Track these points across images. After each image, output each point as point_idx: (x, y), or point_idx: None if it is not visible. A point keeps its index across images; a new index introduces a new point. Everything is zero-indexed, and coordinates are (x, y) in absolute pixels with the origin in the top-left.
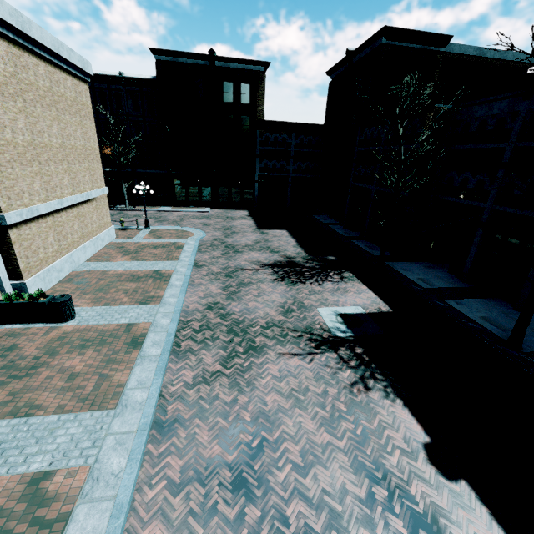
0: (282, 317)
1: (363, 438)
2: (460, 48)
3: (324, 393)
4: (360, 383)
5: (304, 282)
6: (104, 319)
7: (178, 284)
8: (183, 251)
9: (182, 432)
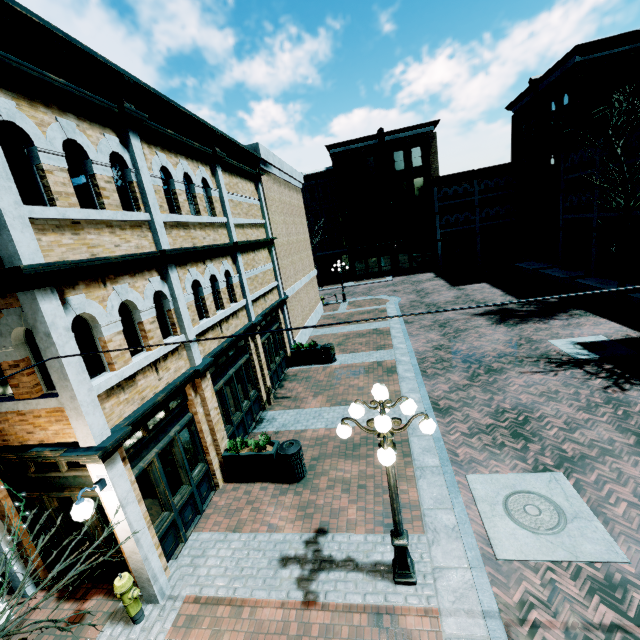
0: (512, 349)
1: (625, 416)
2: None
3: (576, 393)
4: (614, 386)
5: (525, 323)
6: (357, 360)
7: (400, 335)
8: (388, 313)
9: (457, 413)
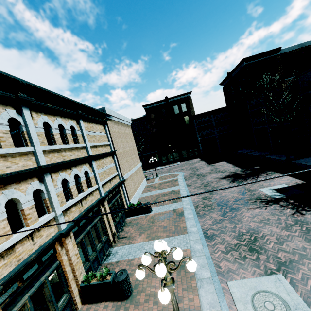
0: (241, 196)
1: (307, 231)
2: (288, 49)
3: (279, 219)
4: (297, 213)
5: (246, 180)
6: (163, 210)
7: (185, 193)
8: (178, 181)
9: (218, 238)
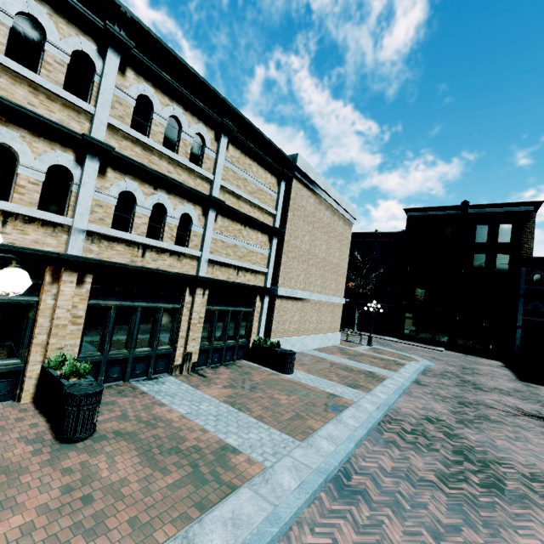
0: None
1: None
2: None
3: None
4: None
5: None
6: (313, 383)
7: (392, 387)
8: (403, 367)
9: (364, 508)
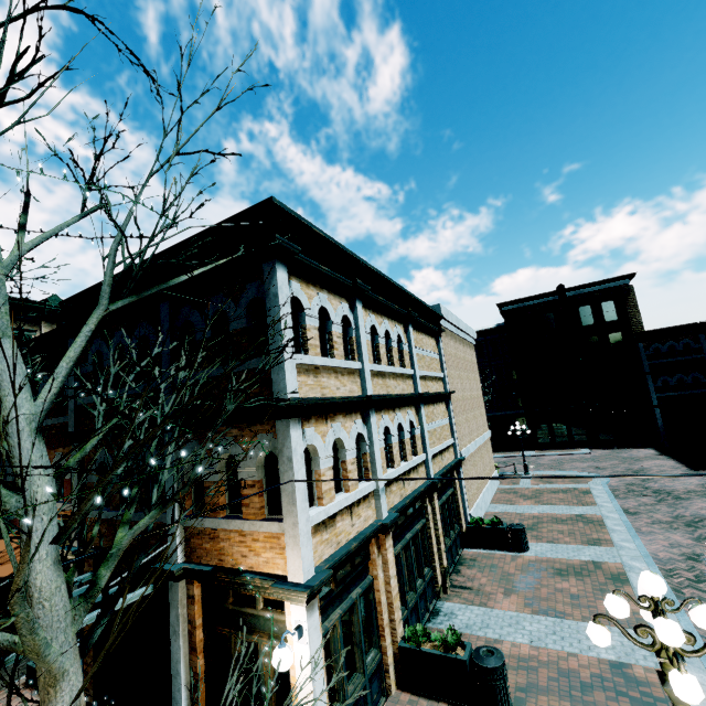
0: None
1: None
2: None
3: None
4: None
5: None
6: (561, 554)
7: (621, 529)
8: (594, 496)
9: None
